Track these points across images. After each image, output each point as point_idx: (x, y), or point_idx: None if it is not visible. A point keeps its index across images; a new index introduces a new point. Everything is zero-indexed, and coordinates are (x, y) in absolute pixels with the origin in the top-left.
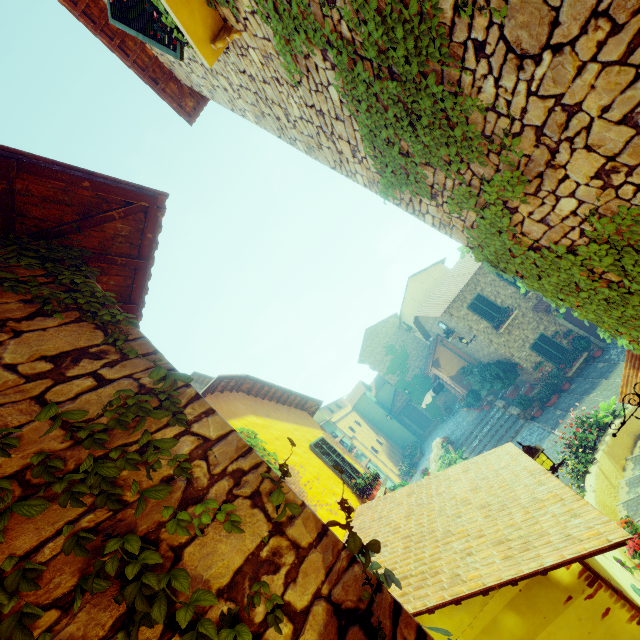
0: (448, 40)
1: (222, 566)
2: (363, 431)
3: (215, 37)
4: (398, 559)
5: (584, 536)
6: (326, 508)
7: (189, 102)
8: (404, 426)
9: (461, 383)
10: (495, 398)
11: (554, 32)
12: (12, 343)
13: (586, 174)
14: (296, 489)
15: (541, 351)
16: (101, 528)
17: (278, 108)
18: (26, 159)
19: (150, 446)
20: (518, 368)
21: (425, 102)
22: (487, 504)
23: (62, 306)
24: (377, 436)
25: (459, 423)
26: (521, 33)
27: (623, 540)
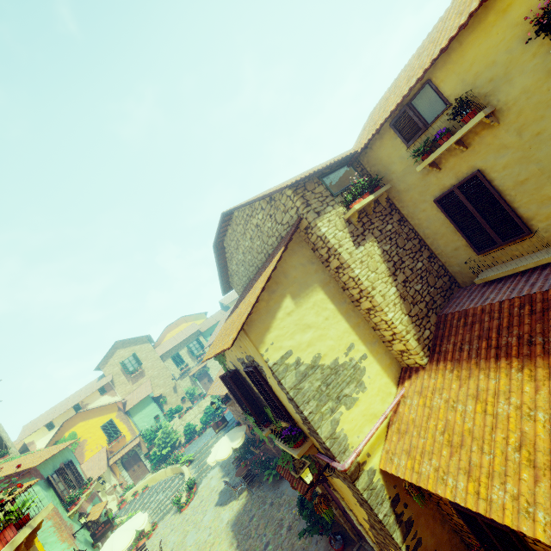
0: None
1: None
2: None
3: None
4: None
5: None
6: (90, 450)
7: None
8: None
9: None
10: None
11: None
12: None
13: None
14: (82, 447)
15: None
16: None
17: None
18: None
19: None
20: None
21: None
22: None
23: None
24: None
25: None
26: None
27: None
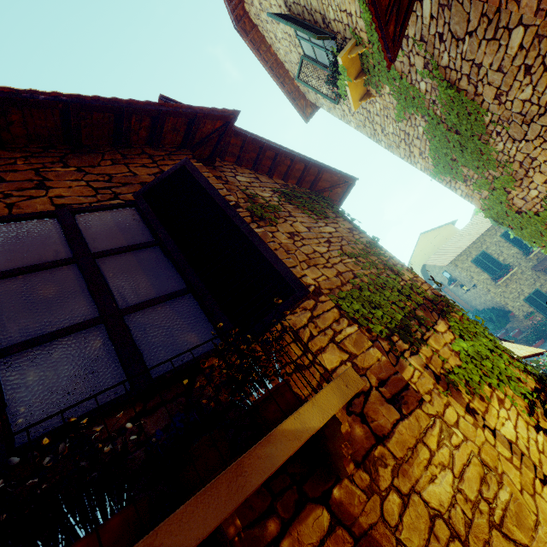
0: (485, 129)
1: (406, 277)
2: None
3: (361, 98)
4: None
5: (522, 353)
6: None
7: (308, 110)
8: None
9: None
10: None
11: (526, 136)
12: (339, 223)
13: (540, 181)
14: None
15: (534, 303)
16: (382, 263)
17: (378, 126)
18: (328, 168)
19: (381, 253)
20: (510, 316)
21: (470, 144)
22: None
23: (338, 216)
24: None
25: None
26: (514, 134)
27: (541, 352)
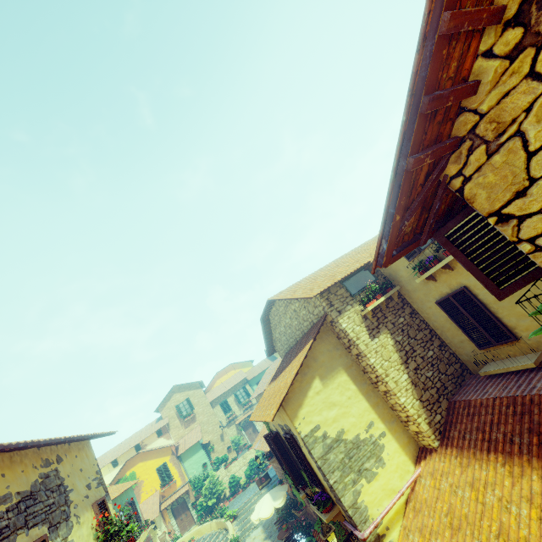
0: None
1: None
2: None
3: None
4: None
5: None
6: (145, 492)
7: None
8: None
9: None
10: None
11: None
12: None
13: None
14: (139, 488)
15: None
16: None
17: None
18: None
19: None
20: None
21: None
22: None
23: None
24: None
25: None
26: None
27: None
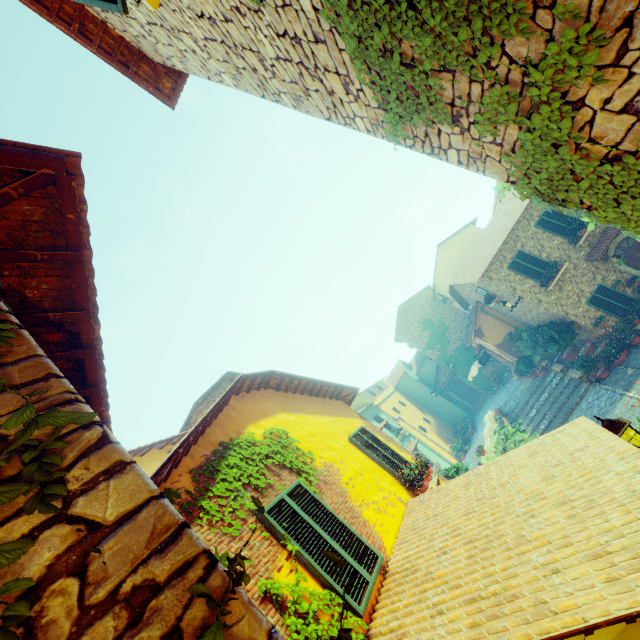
0: None
1: None
2: (408, 411)
3: None
4: (462, 573)
5: None
6: (373, 507)
7: (166, 83)
8: (451, 401)
9: (509, 350)
10: (550, 362)
11: None
12: None
13: None
14: (337, 489)
15: (601, 305)
16: None
17: (250, 54)
18: None
19: None
20: (575, 327)
21: None
22: (567, 499)
23: None
24: (424, 414)
25: (511, 393)
26: None
27: None
